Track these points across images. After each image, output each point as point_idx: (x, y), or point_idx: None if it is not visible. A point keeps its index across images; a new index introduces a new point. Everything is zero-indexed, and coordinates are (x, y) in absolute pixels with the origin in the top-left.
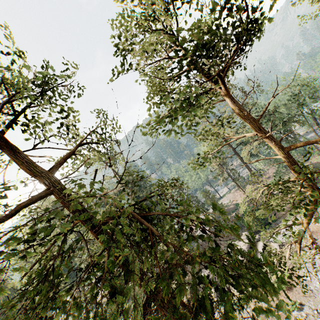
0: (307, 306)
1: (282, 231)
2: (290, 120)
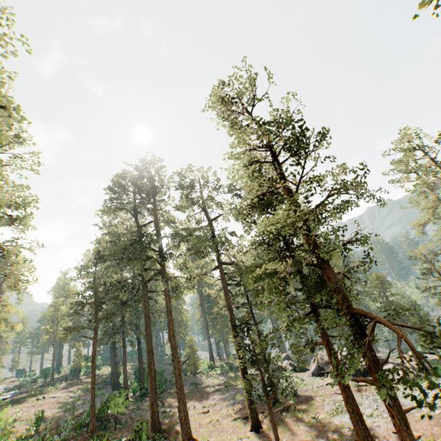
0: None
1: None
2: None
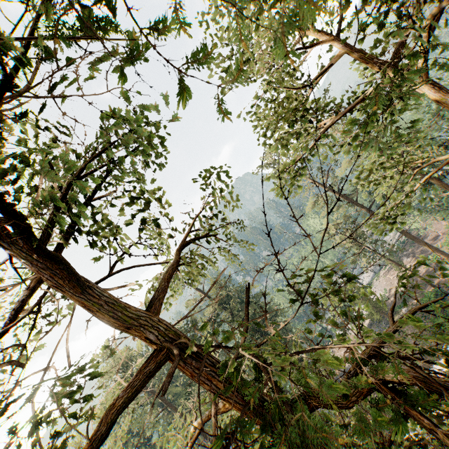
0: None
1: None
2: None
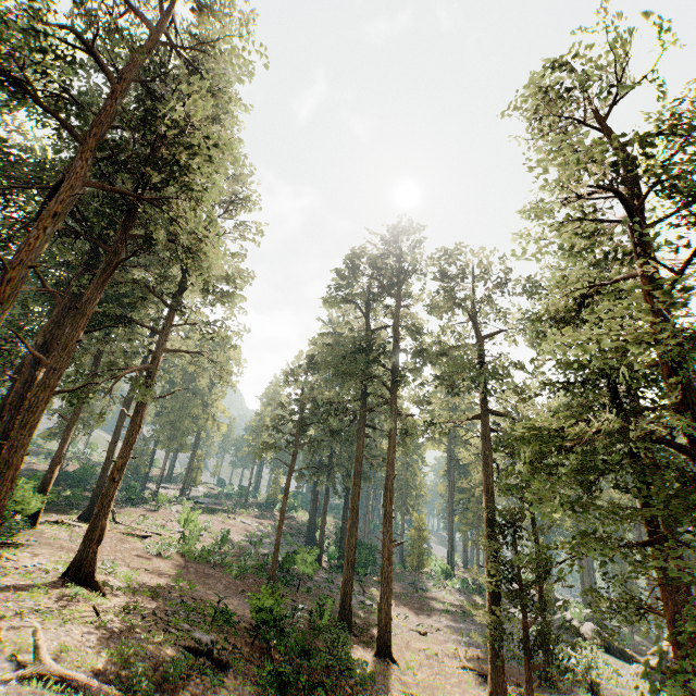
0: None
1: None
2: None
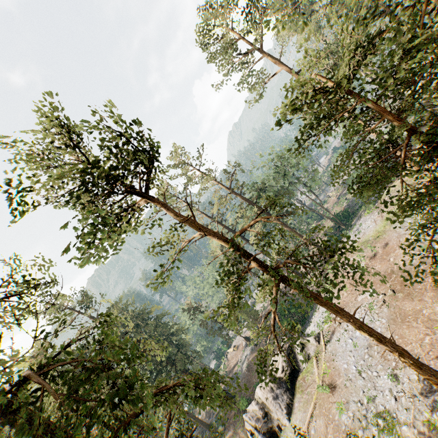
0: (352, 402)
1: (317, 318)
2: (280, 194)
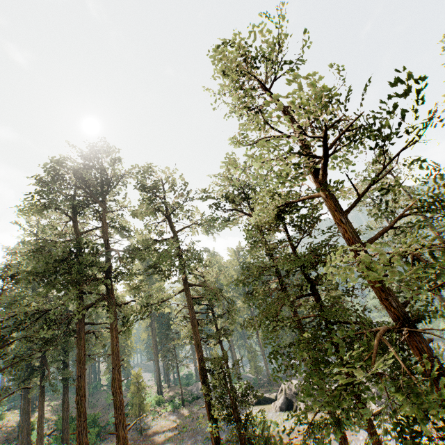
0: None
1: None
2: None
